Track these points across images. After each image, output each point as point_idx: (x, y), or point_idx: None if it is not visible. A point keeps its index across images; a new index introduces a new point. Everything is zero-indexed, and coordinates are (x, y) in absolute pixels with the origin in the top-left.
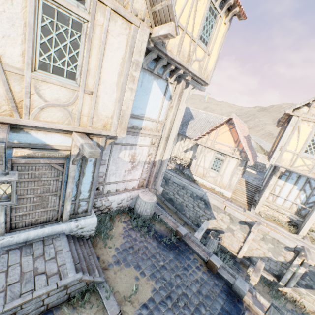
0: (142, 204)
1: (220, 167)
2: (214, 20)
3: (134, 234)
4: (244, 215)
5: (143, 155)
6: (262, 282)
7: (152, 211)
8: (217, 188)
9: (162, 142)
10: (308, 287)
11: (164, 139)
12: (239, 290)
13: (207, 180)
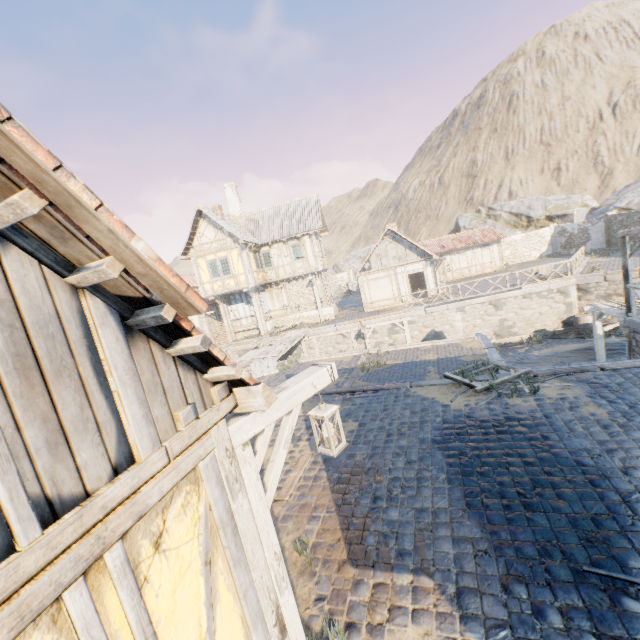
0: None
1: None
2: None
3: None
4: None
5: None
6: None
7: None
8: None
9: None
10: None
11: None
12: None
13: None
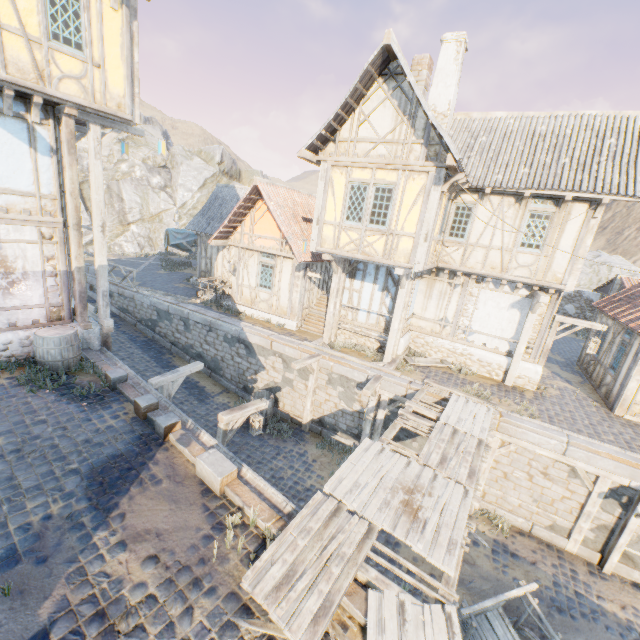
0: (40, 343)
1: (272, 280)
2: (79, 4)
3: (18, 390)
4: (298, 350)
5: (33, 261)
6: (335, 451)
7: (69, 355)
8: (275, 319)
9: (71, 235)
10: (395, 439)
11: (71, 227)
12: (159, 428)
13: (260, 308)
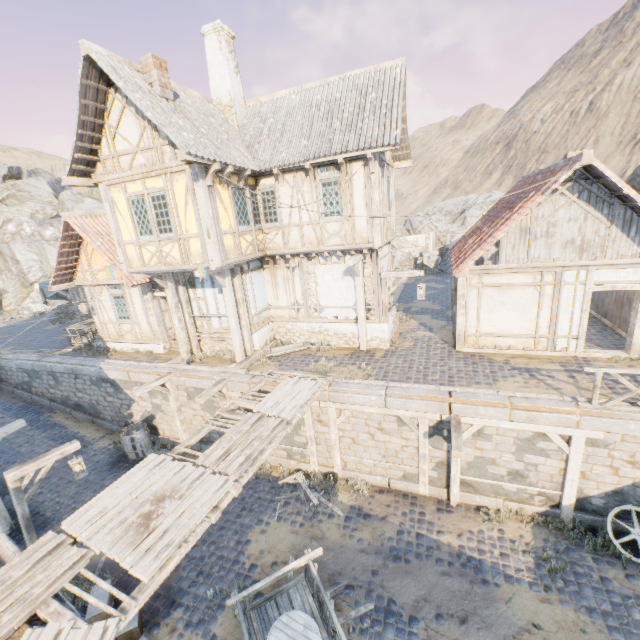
0: None
1: (128, 310)
2: None
3: None
4: (152, 374)
5: None
6: None
7: None
8: (143, 347)
9: None
10: None
11: None
12: None
13: (127, 340)
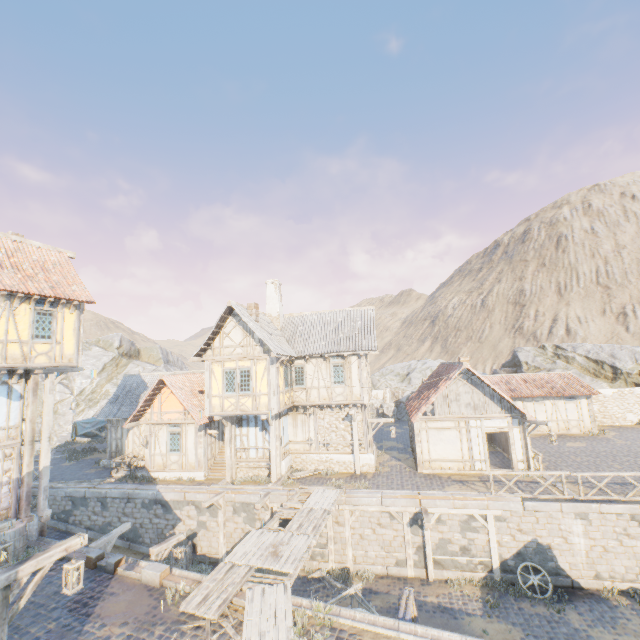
0: None
1: (180, 443)
2: (52, 317)
3: None
4: (207, 493)
5: None
6: None
7: (20, 544)
8: (186, 475)
9: (26, 449)
10: None
11: (28, 443)
12: (110, 565)
13: (172, 470)
